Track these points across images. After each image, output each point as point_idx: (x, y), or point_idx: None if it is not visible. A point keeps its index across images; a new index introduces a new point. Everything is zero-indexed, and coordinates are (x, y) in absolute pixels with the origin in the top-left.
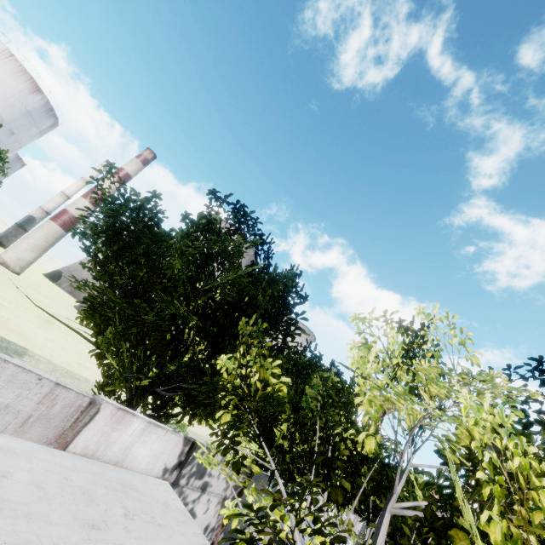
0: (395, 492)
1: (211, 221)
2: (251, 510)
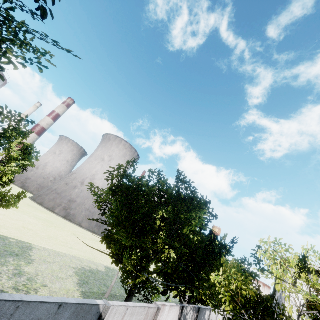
0: None
1: (180, 194)
2: None
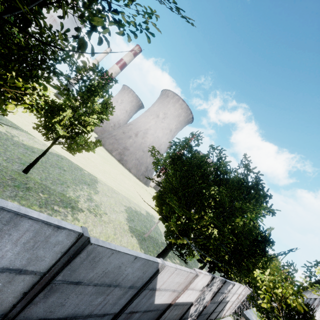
0: None
1: (243, 183)
2: None
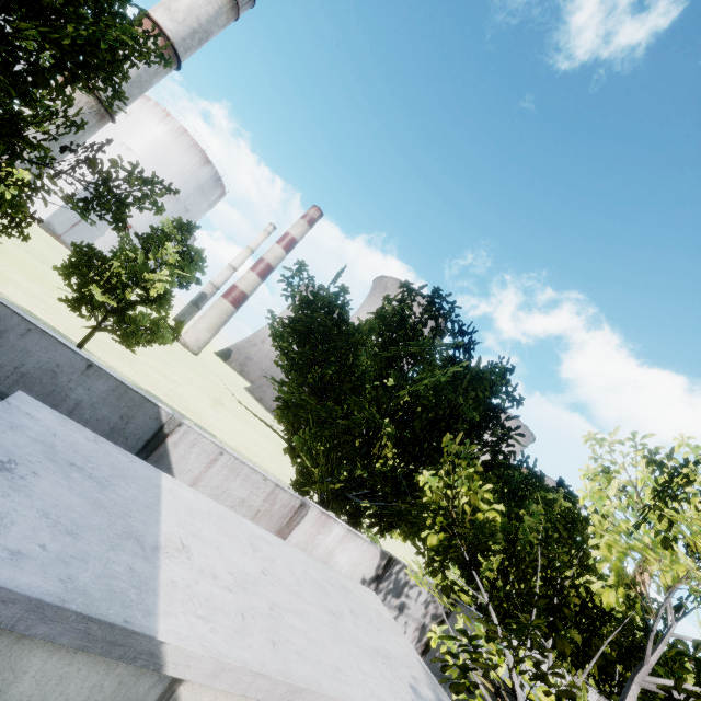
0: (647, 663)
1: (404, 318)
2: (465, 636)
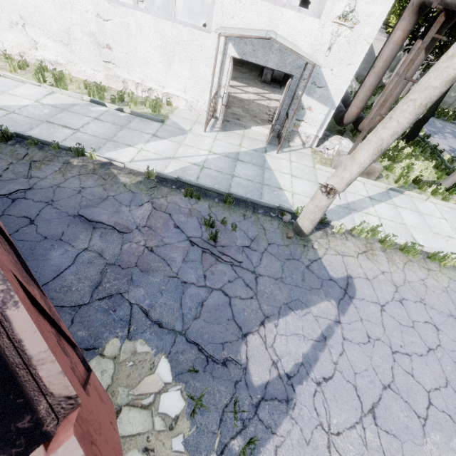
0: None
1: None
2: None
